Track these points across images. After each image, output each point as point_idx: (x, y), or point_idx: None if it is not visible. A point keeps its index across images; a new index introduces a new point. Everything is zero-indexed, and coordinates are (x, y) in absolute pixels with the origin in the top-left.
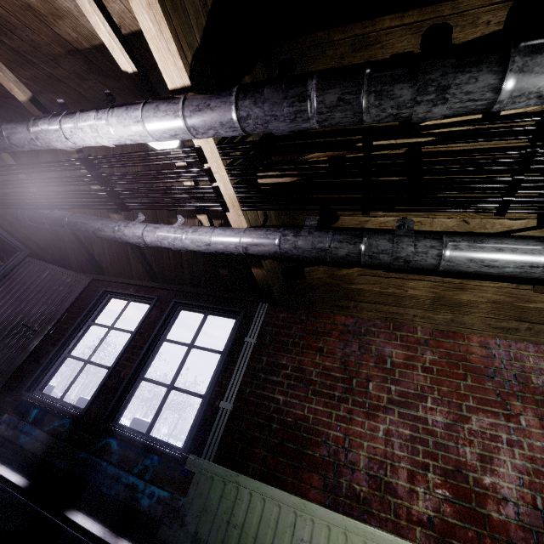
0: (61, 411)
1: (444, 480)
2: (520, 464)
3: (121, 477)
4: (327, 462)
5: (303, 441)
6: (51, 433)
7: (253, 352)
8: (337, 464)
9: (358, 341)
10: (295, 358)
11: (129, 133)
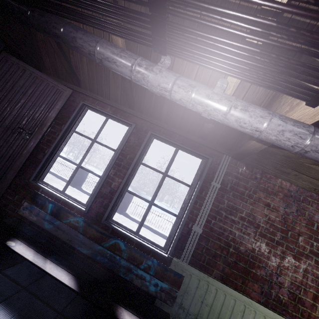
0: (67, 203)
1: None
2: None
3: (132, 269)
4: (264, 279)
5: (250, 264)
6: (69, 225)
7: (217, 194)
8: (271, 282)
9: (297, 205)
10: (249, 206)
11: None
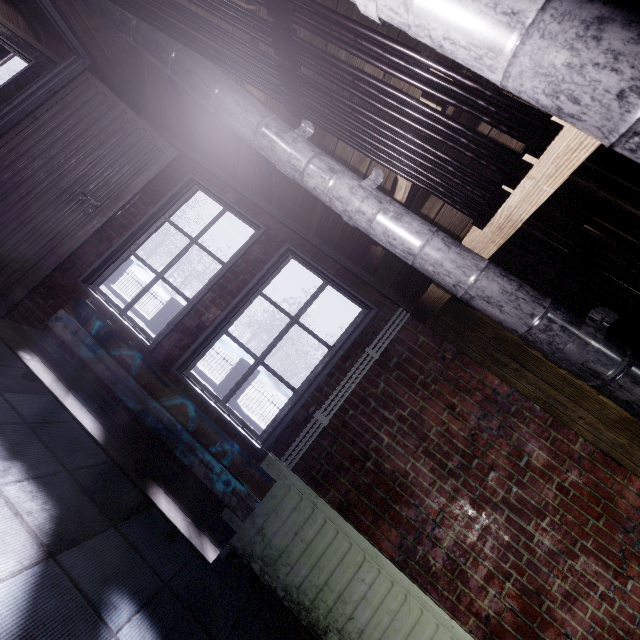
0: (126, 330)
1: (519, 595)
2: (600, 617)
3: (197, 449)
4: (411, 526)
5: (394, 495)
6: (118, 360)
7: (371, 369)
8: (421, 532)
9: (501, 418)
10: (418, 402)
11: (456, 34)
